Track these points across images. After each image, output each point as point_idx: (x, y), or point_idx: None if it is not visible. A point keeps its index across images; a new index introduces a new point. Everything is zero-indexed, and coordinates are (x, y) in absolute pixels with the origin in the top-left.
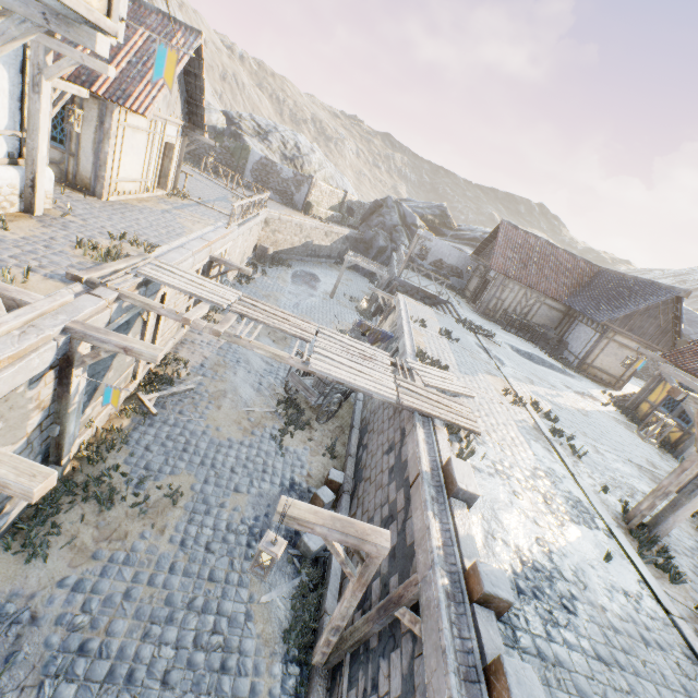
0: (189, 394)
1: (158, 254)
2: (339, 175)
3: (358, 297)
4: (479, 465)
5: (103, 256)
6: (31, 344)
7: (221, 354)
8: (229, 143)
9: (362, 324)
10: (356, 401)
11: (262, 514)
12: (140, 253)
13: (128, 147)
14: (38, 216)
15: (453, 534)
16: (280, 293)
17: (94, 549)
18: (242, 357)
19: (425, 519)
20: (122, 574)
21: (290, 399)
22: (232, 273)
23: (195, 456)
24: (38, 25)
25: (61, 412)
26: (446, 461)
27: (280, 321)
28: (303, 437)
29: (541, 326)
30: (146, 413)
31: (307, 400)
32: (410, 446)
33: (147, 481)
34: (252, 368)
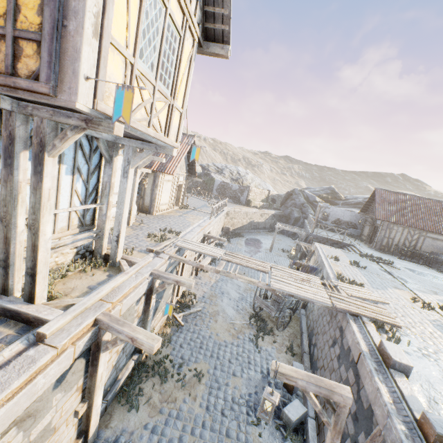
0: (198, 313)
1: (181, 236)
2: (263, 182)
3: (287, 249)
4: (406, 349)
5: (159, 240)
6: (140, 280)
7: (213, 290)
8: (204, 178)
9: (295, 262)
10: (300, 315)
11: (252, 392)
12: (173, 236)
13: (164, 189)
14: (130, 226)
15: (399, 395)
16: (240, 252)
17: (160, 406)
18: (224, 290)
19: (374, 383)
20: (176, 425)
21: (257, 315)
22: (212, 243)
23: (207, 351)
24: (153, 151)
25: (145, 320)
26: (379, 343)
27: (249, 262)
28: (270, 340)
29: (430, 253)
30: (178, 325)
31: (267, 316)
32: (348, 336)
33: (183, 366)
34: (231, 296)
